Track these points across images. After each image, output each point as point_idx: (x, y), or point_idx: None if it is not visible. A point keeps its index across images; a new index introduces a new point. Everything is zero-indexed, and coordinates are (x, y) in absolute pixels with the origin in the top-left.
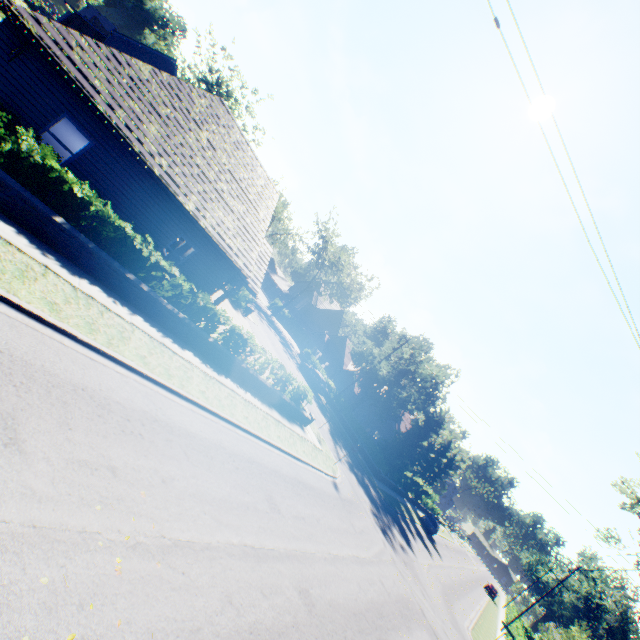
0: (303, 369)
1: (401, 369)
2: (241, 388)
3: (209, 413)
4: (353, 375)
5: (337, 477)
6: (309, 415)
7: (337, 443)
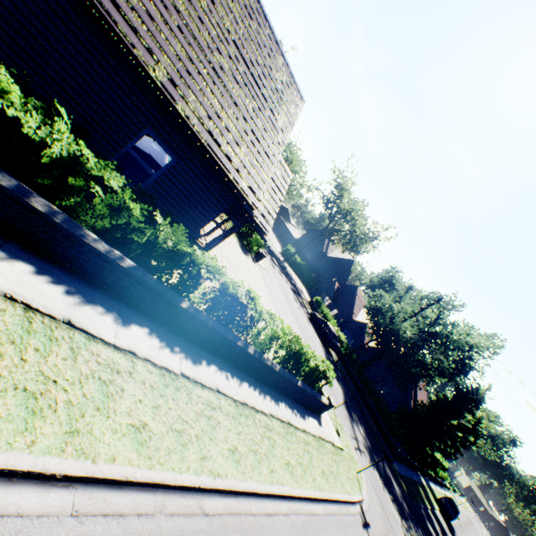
0: (313, 320)
1: (427, 331)
2: (233, 378)
3: (138, 489)
4: (363, 327)
5: (364, 498)
6: (327, 400)
7: (353, 419)
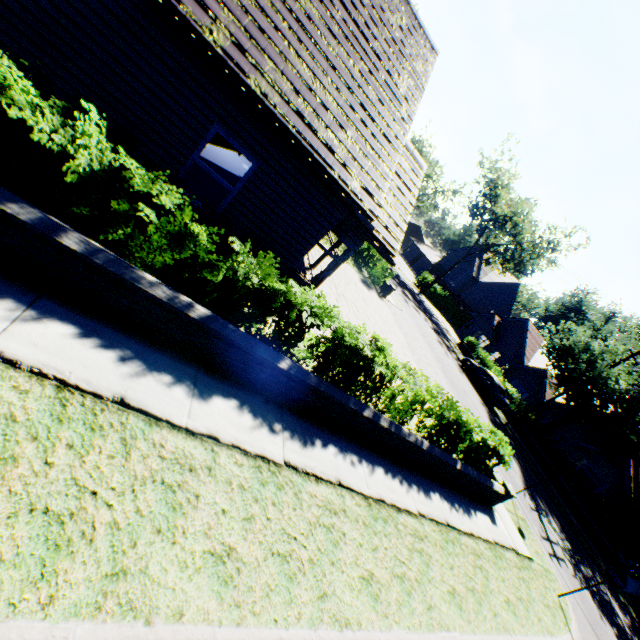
0: (467, 368)
1: None
2: (361, 463)
3: None
4: (541, 375)
5: (574, 638)
6: (502, 487)
7: (540, 509)
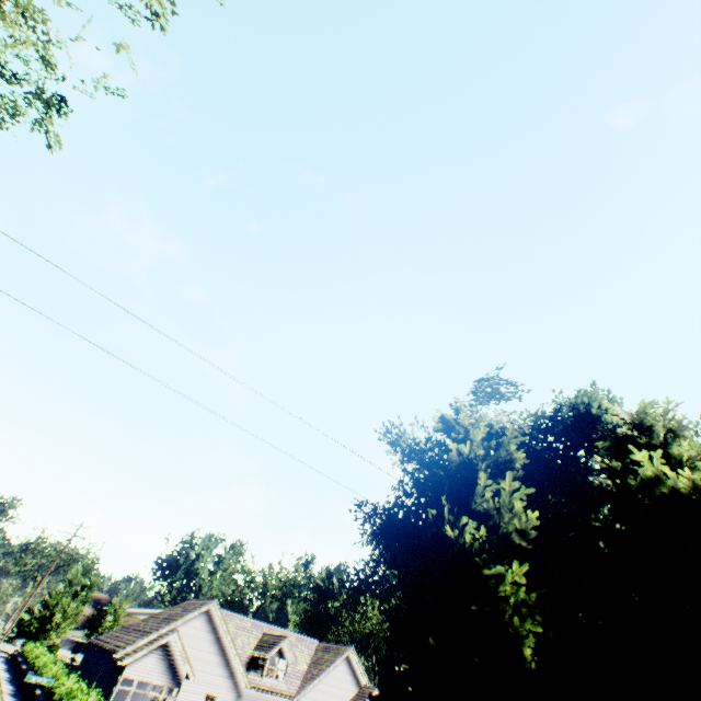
0: None
1: None
2: None
3: None
4: None
5: None
6: None
7: None
